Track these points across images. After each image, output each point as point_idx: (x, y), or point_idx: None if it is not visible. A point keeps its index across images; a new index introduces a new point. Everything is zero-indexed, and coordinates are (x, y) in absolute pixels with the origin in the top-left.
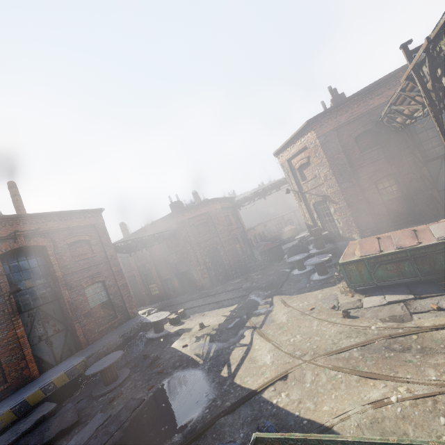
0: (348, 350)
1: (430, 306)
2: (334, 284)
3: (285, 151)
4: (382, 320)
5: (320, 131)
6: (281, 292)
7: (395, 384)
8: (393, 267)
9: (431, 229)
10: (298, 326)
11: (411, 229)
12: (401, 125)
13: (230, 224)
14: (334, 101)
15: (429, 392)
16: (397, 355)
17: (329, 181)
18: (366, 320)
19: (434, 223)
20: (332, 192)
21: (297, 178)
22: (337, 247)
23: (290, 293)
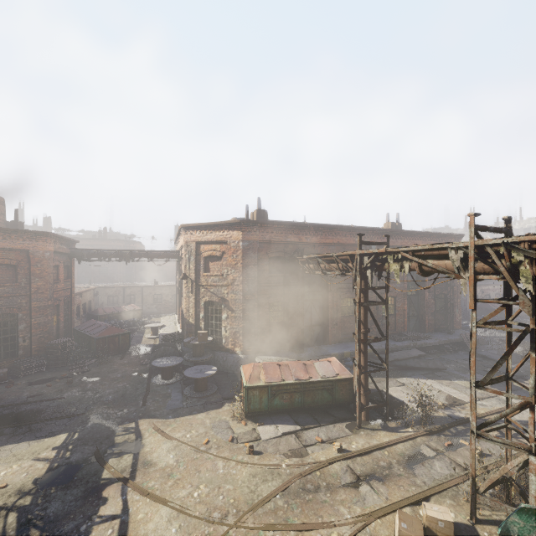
0: (271, 499)
1: (316, 438)
2: (219, 406)
3: (199, 231)
4: (286, 455)
5: (247, 236)
6: (150, 413)
7: (328, 531)
8: (288, 396)
9: (315, 365)
10: (197, 470)
11: (302, 362)
12: (312, 272)
13: (57, 280)
14: (259, 213)
15: (352, 532)
16: (314, 496)
17: (236, 287)
18: (271, 456)
19: (317, 361)
20: (233, 298)
21: (199, 266)
22: (214, 357)
23: (163, 415)
